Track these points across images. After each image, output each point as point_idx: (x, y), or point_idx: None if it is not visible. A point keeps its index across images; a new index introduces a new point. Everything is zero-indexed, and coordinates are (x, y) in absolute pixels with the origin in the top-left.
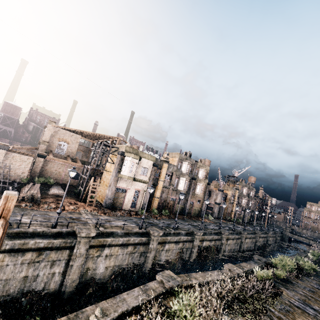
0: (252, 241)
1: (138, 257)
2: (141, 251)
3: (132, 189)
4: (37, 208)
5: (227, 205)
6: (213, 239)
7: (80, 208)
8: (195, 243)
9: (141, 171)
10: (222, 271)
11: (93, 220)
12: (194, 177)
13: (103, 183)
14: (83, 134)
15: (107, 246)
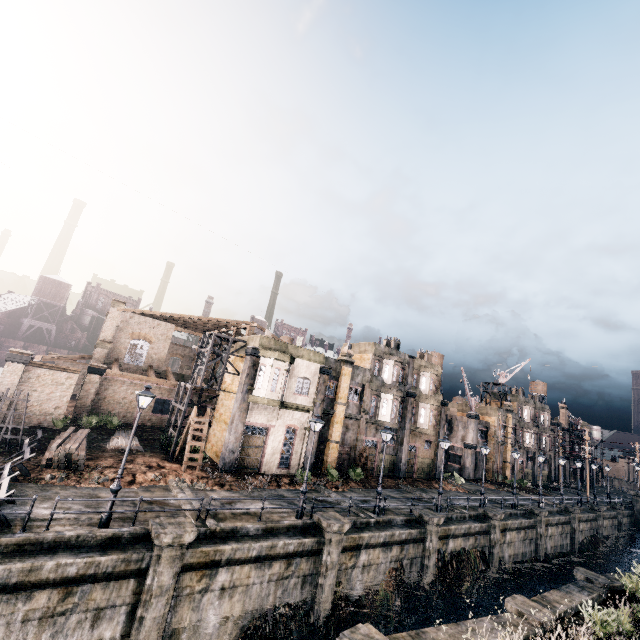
0: (564, 531)
1: (297, 588)
2: (303, 571)
3: (279, 426)
4: (76, 483)
5: (493, 449)
6: (470, 533)
7: (168, 476)
8: (429, 544)
9: (297, 387)
10: (503, 619)
11: (195, 503)
12: (410, 392)
13: (220, 417)
14: (181, 321)
15: (223, 565)
